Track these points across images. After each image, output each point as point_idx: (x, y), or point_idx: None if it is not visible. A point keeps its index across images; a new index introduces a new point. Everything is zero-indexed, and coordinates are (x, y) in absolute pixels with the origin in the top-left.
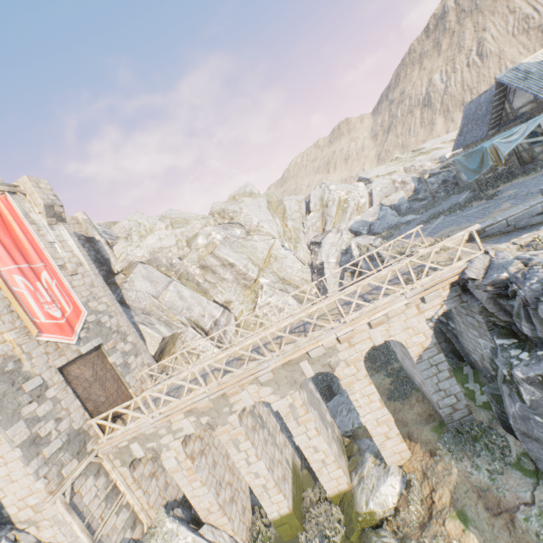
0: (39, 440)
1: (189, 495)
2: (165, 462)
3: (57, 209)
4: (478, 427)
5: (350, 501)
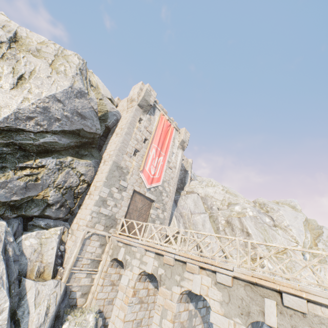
0: (105, 203)
1: (112, 317)
2: (123, 276)
3: (185, 144)
4: None
5: None
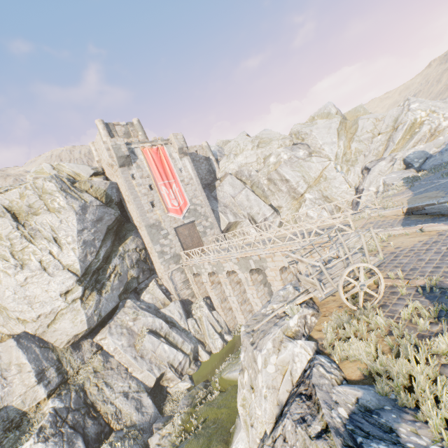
0: (163, 253)
1: (211, 297)
2: (203, 279)
3: (184, 149)
4: None
5: None
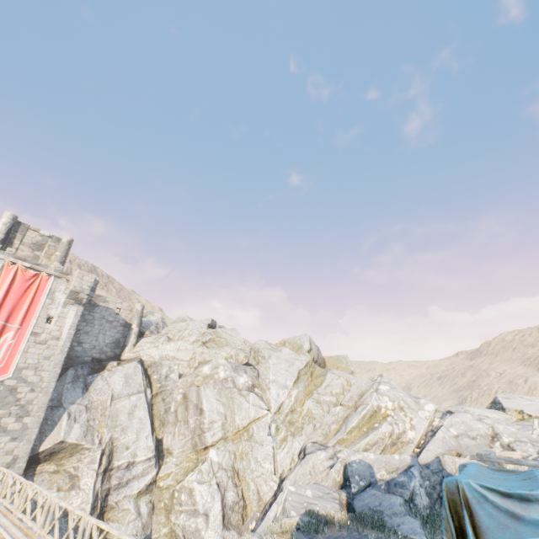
0: None
1: None
2: None
3: (82, 295)
4: None
5: None
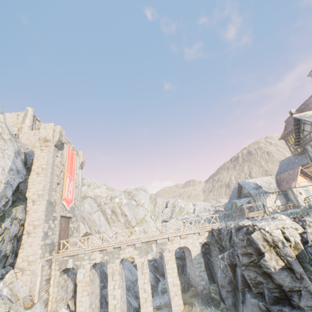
0: (47, 235)
1: (78, 299)
2: (78, 275)
3: (83, 164)
4: (211, 298)
5: None
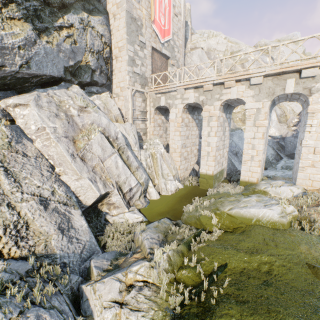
0: (134, 63)
1: (171, 137)
2: (170, 114)
3: None
4: None
5: (253, 186)
